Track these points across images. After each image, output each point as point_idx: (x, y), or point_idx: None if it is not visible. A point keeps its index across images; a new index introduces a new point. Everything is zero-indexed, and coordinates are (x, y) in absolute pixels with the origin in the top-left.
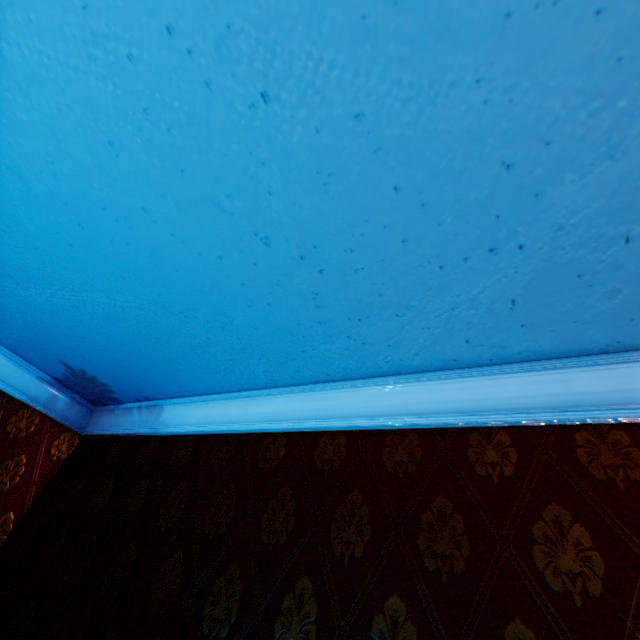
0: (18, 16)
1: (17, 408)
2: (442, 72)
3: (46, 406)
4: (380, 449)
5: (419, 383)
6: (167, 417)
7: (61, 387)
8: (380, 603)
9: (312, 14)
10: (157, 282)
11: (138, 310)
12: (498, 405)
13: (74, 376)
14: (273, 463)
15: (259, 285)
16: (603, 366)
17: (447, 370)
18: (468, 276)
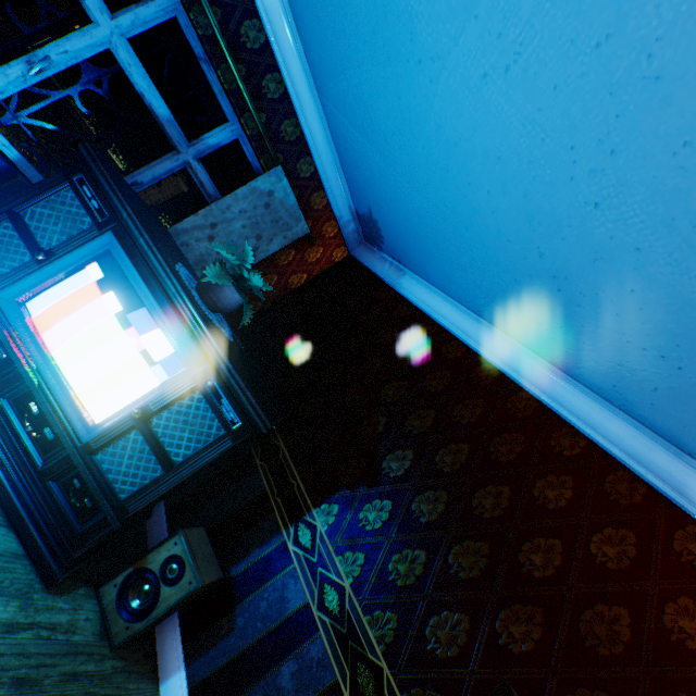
0: (503, 86)
1: (331, 218)
2: (695, 268)
3: (343, 225)
4: (511, 394)
5: (566, 383)
6: (404, 282)
7: (356, 218)
8: (458, 442)
9: (648, 198)
10: (462, 222)
11: (438, 224)
12: (597, 428)
13: (368, 219)
14: (449, 356)
15: (518, 268)
16: (679, 460)
17: (589, 390)
18: (639, 358)
